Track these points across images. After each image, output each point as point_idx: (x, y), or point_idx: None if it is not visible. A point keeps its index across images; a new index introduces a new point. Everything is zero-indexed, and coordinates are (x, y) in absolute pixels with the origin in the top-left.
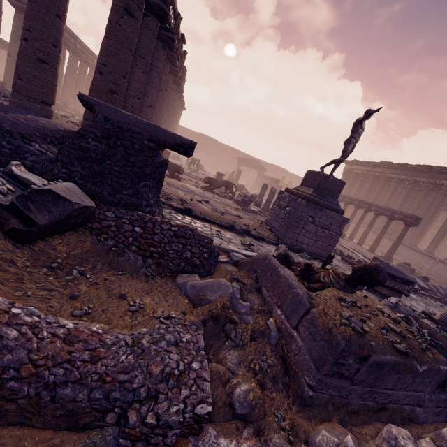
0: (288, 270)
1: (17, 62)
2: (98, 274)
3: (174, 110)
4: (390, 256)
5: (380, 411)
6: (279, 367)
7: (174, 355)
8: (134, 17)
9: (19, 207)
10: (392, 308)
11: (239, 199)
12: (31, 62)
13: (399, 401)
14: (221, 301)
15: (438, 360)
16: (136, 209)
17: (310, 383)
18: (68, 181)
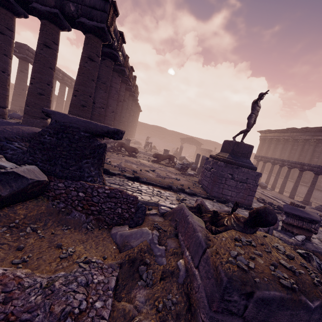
0: (197, 217)
1: (26, 97)
2: (48, 230)
3: (132, 112)
4: (308, 200)
5: None
6: (182, 304)
7: (79, 295)
8: (94, 61)
9: None
10: (299, 245)
11: (178, 166)
12: (34, 96)
13: None
14: (139, 246)
15: None
16: (80, 179)
17: (204, 320)
18: (33, 164)
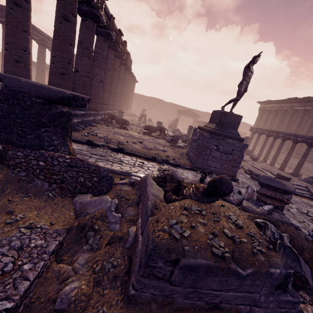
0: (157, 187)
1: (3, 65)
2: (6, 197)
3: (126, 82)
4: (297, 172)
5: (215, 310)
6: (122, 267)
7: (7, 258)
8: (70, 22)
9: None
10: (264, 215)
11: (168, 138)
12: (11, 63)
13: (231, 301)
14: (93, 213)
15: (271, 262)
16: (40, 148)
17: (133, 282)
18: None
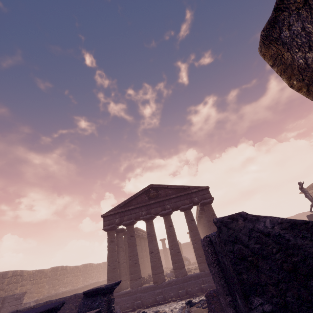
0: None
1: (196, 252)
2: None
3: None
4: None
5: None
6: None
7: None
8: (215, 215)
9: None
10: None
11: None
12: (200, 249)
13: None
14: None
15: None
16: None
17: None
18: None
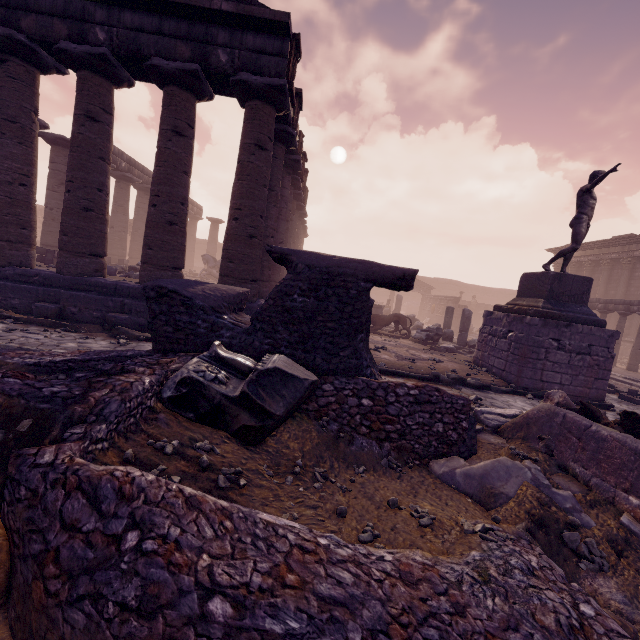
0: (607, 427)
1: (146, 231)
2: (339, 476)
3: (298, 240)
4: None
5: None
6: None
7: (548, 592)
8: (266, 150)
9: (252, 396)
10: None
11: (421, 336)
12: (160, 228)
13: None
14: (529, 493)
15: None
16: (356, 373)
17: None
18: (273, 353)
